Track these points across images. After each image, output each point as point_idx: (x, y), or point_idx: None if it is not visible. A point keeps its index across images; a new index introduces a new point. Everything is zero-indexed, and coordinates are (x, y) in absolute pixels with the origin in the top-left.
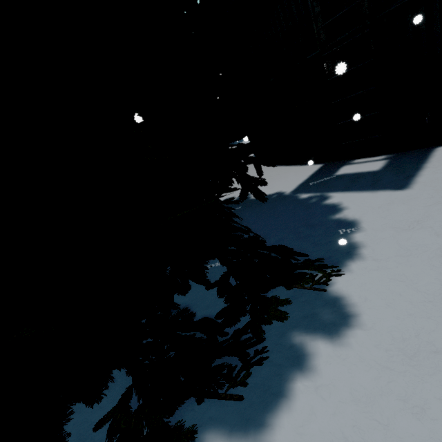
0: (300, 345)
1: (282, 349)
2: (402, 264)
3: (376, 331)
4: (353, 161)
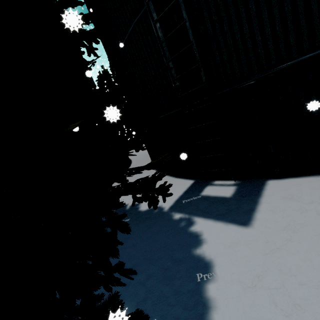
0: None
1: None
2: None
3: None
4: (214, 182)
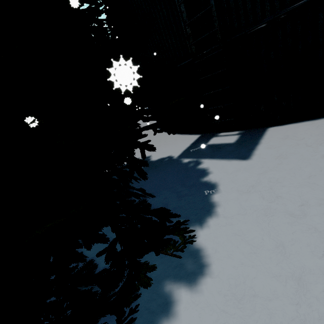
0: (169, 293)
1: (156, 297)
2: (240, 221)
3: (220, 278)
4: (219, 134)
